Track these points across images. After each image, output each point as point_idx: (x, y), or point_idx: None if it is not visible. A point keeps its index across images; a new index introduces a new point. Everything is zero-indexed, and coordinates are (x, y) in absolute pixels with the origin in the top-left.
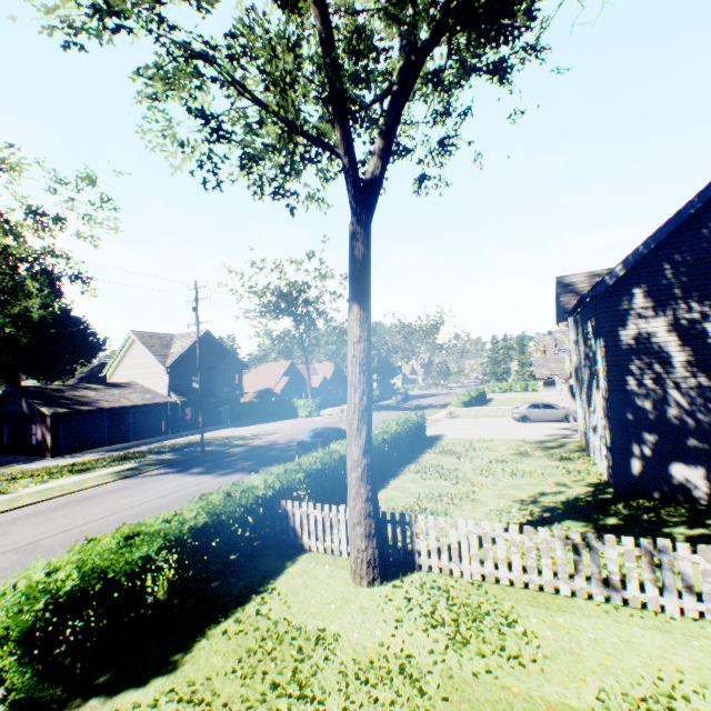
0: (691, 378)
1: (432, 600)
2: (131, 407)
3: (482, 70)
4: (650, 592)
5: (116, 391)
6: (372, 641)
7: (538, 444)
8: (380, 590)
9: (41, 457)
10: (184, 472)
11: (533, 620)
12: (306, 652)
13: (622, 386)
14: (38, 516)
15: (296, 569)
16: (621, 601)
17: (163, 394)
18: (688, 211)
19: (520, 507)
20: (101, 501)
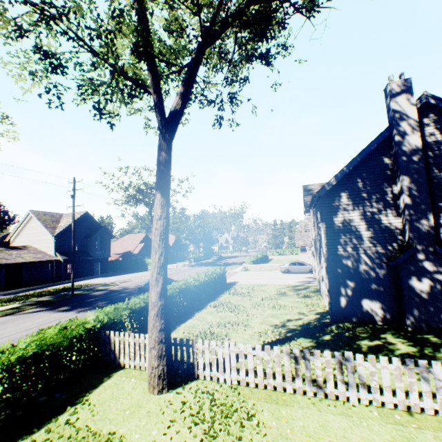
0: (373, 247)
1: (201, 402)
2: (24, 263)
3: (258, 58)
4: (340, 388)
5: (14, 252)
6: (148, 440)
7: (292, 288)
8: (166, 396)
9: None
10: (54, 310)
11: (266, 413)
12: None
13: (335, 251)
14: None
15: (109, 383)
16: (324, 395)
17: (51, 254)
18: (370, 148)
19: (274, 329)
20: None
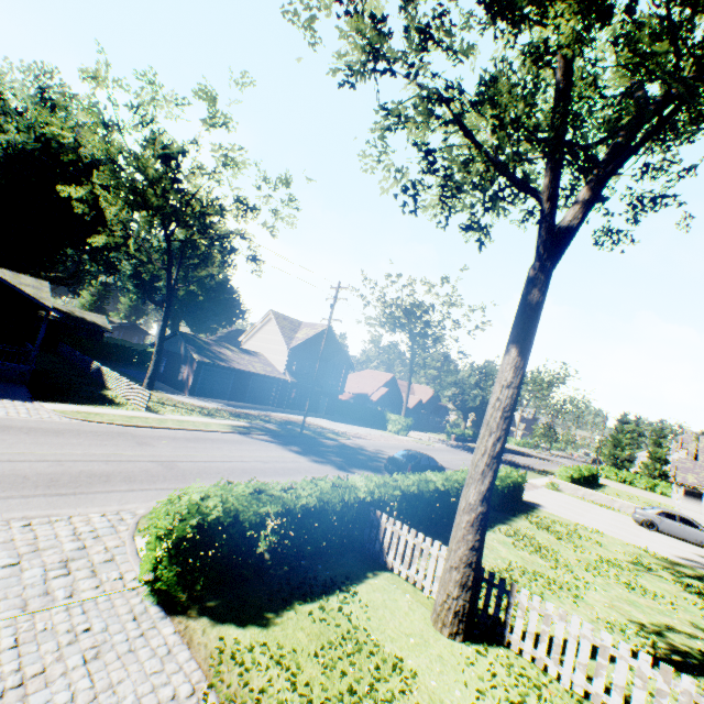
0: None
1: (520, 689)
2: (253, 373)
3: None
4: None
5: (246, 357)
6: (450, 699)
7: (666, 564)
8: (461, 647)
9: (181, 392)
10: (284, 446)
11: None
12: (382, 673)
13: None
14: (176, 440)
15: (376, 583)
16: None
17: (280, 371)
18: None
19: (638, 631)
20: (220, 446)
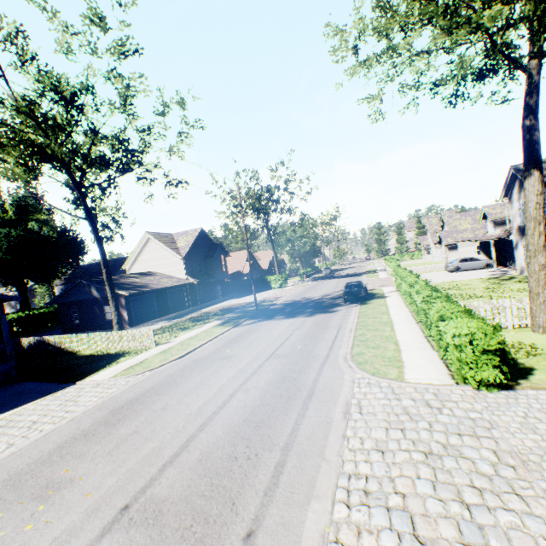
0: None
1: None
2: (167, 288)
3: None
4: None
5: (150, 278)
6: None
7: (495, 279)
8: None
9: None
10: (274, 319)
11: None
12: None
13: None
14: (230, 346)
15: None
16: None
17: (182, 278)
18: None
19: None
20: (256, 336)
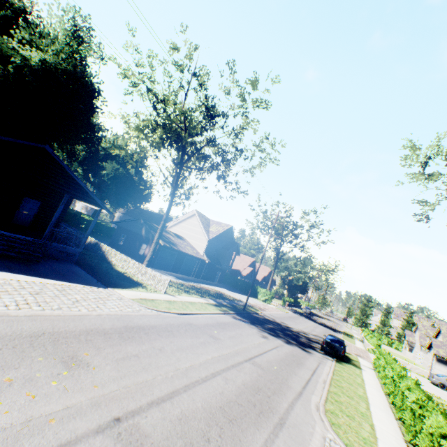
0: None
1: None
2: (187, 254)
3: None
4: None
5: (180, 241)
6: None
7: None
8: None
9: (142, 263)
10: (256, 326)
11: None
12: None
13: None
14: (217, 329)
15: None
16: None
17: (200, 253)
18: None
19: None
20: (240, 333)
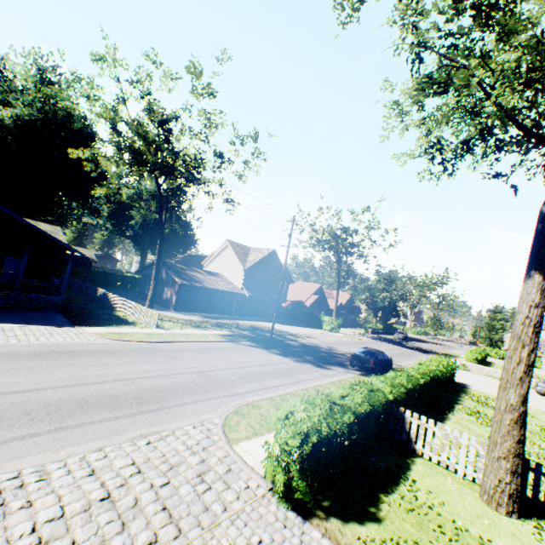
0: None
1: None
2: (219, 290)
3: None
4: None
5: (212, 277)
6: None
7: None
8: (521, 524)
9: (166, 308)
10: (267, 350)
11: None
12: None
13: None
14: (193, 352)
15: (419, 469)
16: None
17: (238, 287)
18: None
19: None
20: (226, 354)
